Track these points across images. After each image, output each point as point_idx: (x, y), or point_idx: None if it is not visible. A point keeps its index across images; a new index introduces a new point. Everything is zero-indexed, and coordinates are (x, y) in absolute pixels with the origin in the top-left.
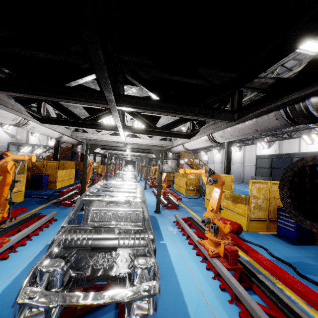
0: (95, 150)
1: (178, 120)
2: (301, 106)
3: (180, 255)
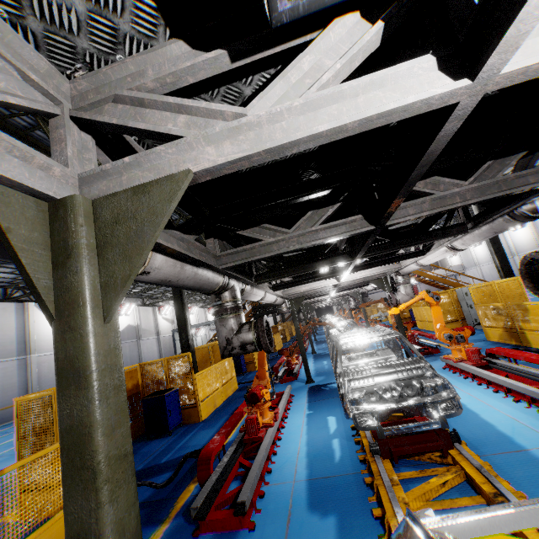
0: None
1: None
2: (518, 212)
3: (471, 396)
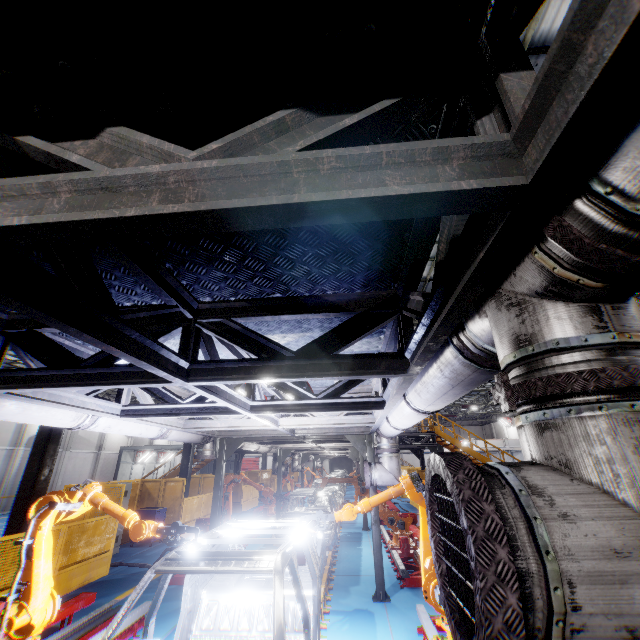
0: (247, 447)
1: None
2: (467, 337)
3: None
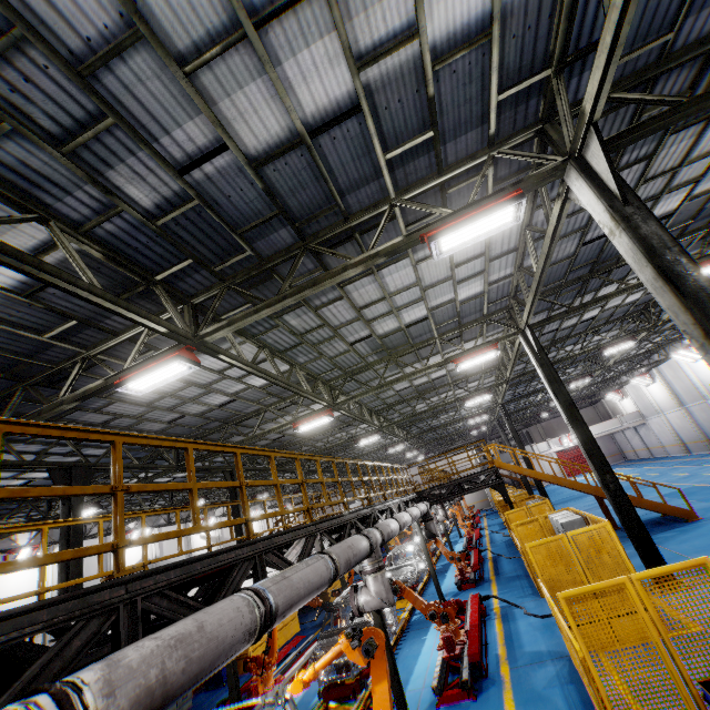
0: None
1: (229, 571)
2: None
3: None
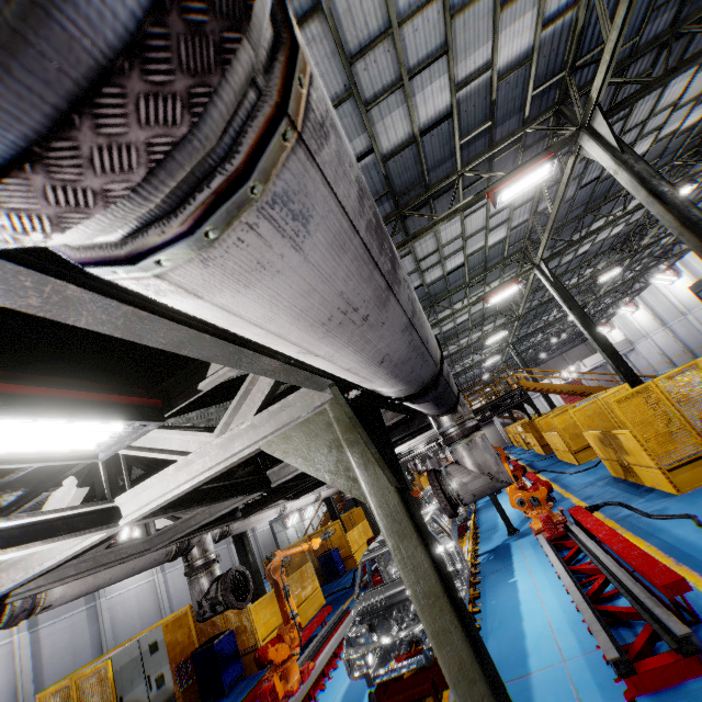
0: None
1: None
2: None
3: (534, 589)
